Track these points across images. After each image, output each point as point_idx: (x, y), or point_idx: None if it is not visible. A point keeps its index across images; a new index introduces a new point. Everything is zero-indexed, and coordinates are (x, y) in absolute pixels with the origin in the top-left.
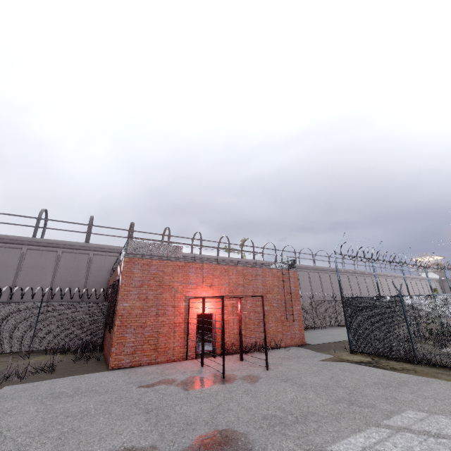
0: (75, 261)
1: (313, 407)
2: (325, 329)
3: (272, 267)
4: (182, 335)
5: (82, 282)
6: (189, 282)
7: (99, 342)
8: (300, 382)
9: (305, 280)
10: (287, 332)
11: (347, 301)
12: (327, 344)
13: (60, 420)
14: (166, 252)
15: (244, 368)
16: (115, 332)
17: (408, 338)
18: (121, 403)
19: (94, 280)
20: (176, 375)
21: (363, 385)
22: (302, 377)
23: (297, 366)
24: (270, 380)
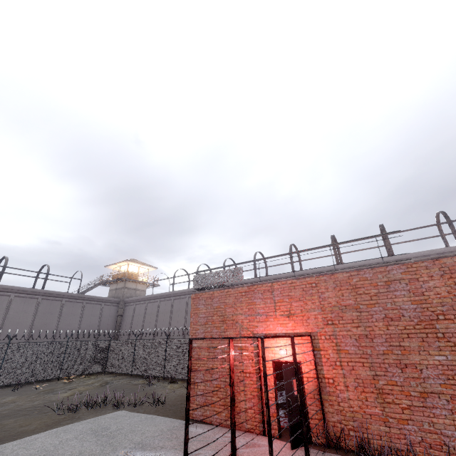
0: None
1: None
2: None
3: None
4: (254, 393)
5: None
6: (256, 313)
7: None
8: None
9: None
10: None
11: None
12: None
13: (37, 455)
14: (226, 279)
15: None
16: None
17: None
18: None
19: None
20: (180, 454)
21: None
22: None
23: None
24: None
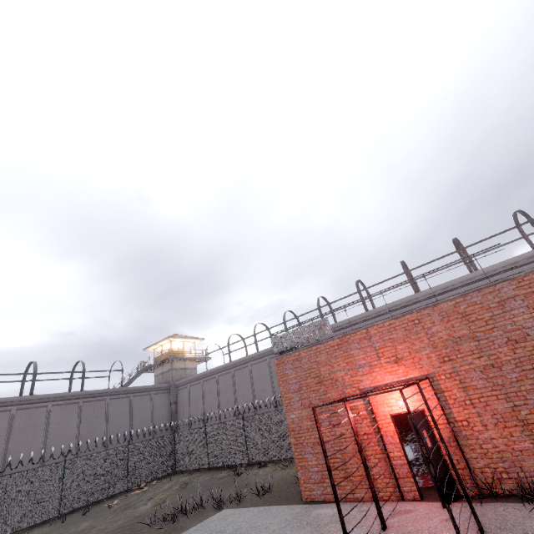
0: None
1: None
2: None
3: None
4: (378, 455)
5: None
6: (356, 366)
7: None
8: None
9: None
10: None
11: None
12: None
13: None
14: (311, 335)
15: None
16: (295, 453)
17: None
18: None
19: None
20: None
21: None
22: None
23: None
24: None
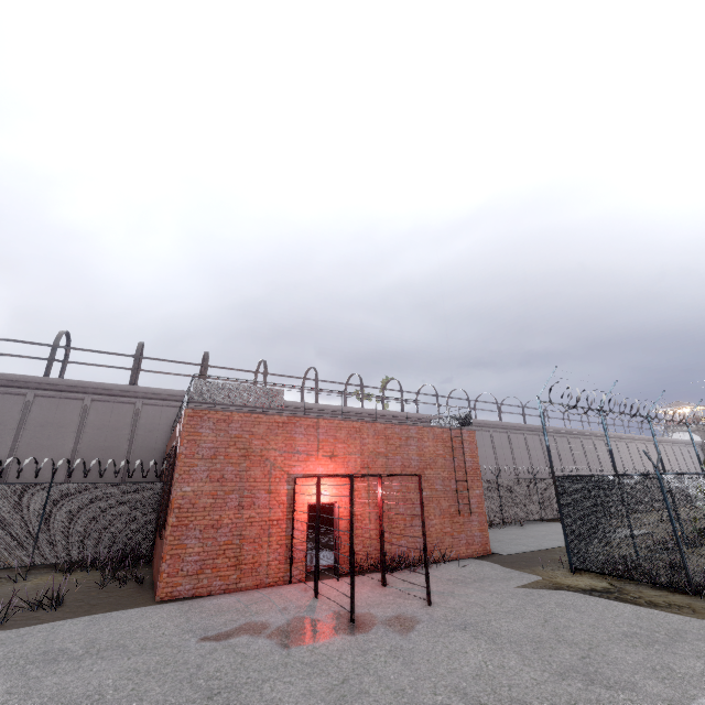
0: (112, 414)
1: (520, 688)
2: (520, 526)
3: (433, 424)
4: (282, 541)
5: (123, 450)
6: (294, 451)
7: (146, 551)
8: (490, 631)
9: (486, 445)
10: (461, 535)
11: (562, 482)
12: (527, 554)
13: None
14: (257, 400)
15: (388, 601)
16: (168, 537)
17: (675, 549)
18: (165, 675)
19: (142, 445)
20: (270, 614)
21: (604, 639)
22: (492, 620)
23: (481, 597)
24: (435, 626)
